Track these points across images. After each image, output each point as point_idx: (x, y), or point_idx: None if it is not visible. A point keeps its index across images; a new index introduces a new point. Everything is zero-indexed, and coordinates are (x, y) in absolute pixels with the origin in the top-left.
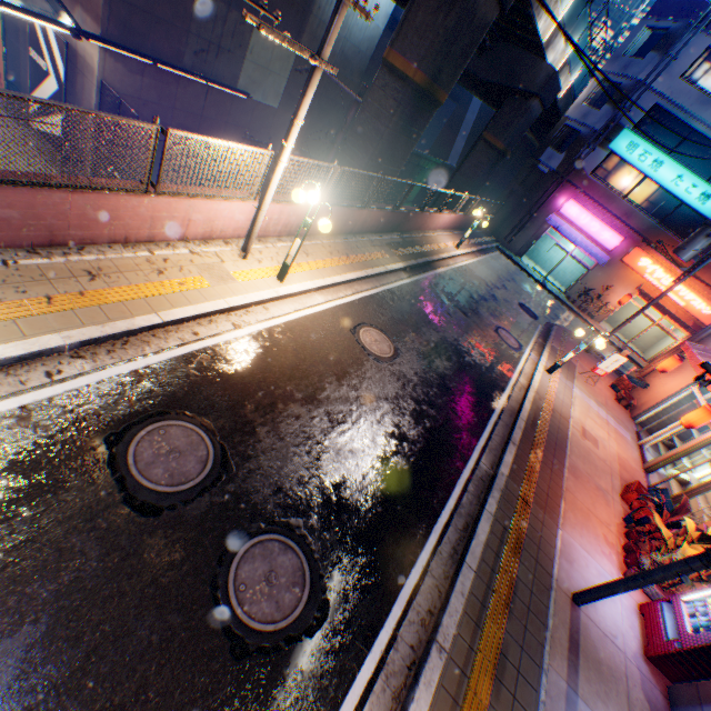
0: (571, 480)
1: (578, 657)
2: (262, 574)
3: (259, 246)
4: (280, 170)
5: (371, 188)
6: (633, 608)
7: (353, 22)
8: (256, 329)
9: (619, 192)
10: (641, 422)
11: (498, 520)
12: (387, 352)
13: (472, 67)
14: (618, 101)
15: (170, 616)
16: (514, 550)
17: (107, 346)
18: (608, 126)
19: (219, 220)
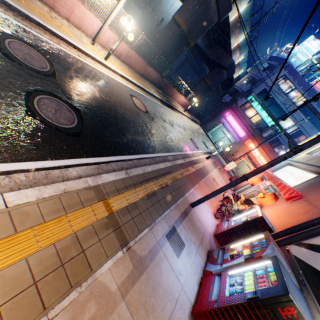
0: (203, 184)
1: (186, 217)
2: (54, 108)
3: (101, 48)
4: (119, 7)
5: (155, 58)
6: (214, 224)
7: (166, 16)
8: (88, 63)
9: (247, 117)
10: (237, 192)
11: (169, 169)
12: (142, 109)
13: (206, 51)
14: (253, 83)
15: (0, 83)
16: (172, 178)
17: (14, 14)
18: (248, 91)
19: (86, 22)
